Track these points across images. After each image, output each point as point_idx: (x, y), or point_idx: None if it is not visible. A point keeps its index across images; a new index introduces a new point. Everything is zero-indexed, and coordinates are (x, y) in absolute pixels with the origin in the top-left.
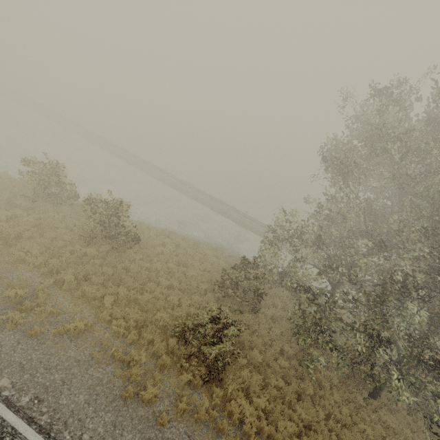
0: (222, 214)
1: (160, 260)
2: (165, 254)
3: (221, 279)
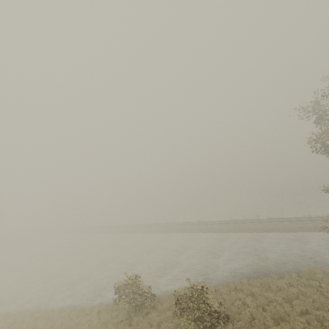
0: (244, 232)
1: (259, 328)
2: (255, 315)
3: (328, 316)
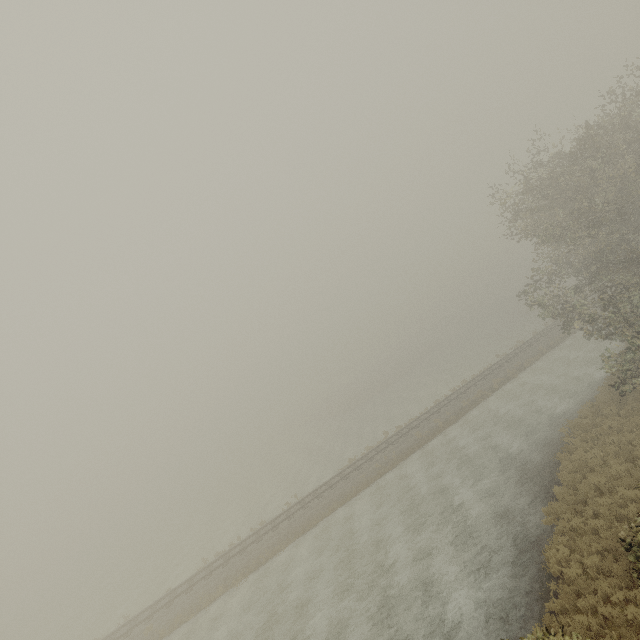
0: (401, 461)
1: None
2: None
3: None
